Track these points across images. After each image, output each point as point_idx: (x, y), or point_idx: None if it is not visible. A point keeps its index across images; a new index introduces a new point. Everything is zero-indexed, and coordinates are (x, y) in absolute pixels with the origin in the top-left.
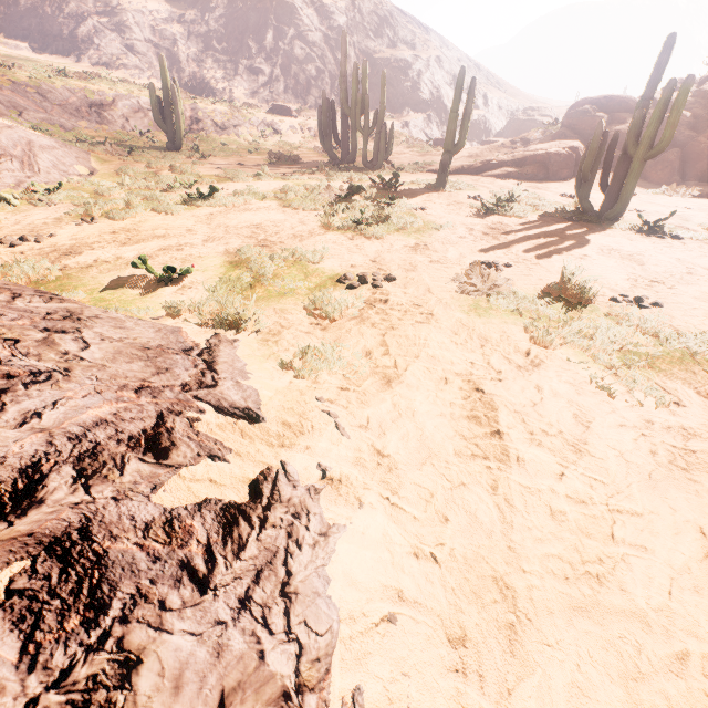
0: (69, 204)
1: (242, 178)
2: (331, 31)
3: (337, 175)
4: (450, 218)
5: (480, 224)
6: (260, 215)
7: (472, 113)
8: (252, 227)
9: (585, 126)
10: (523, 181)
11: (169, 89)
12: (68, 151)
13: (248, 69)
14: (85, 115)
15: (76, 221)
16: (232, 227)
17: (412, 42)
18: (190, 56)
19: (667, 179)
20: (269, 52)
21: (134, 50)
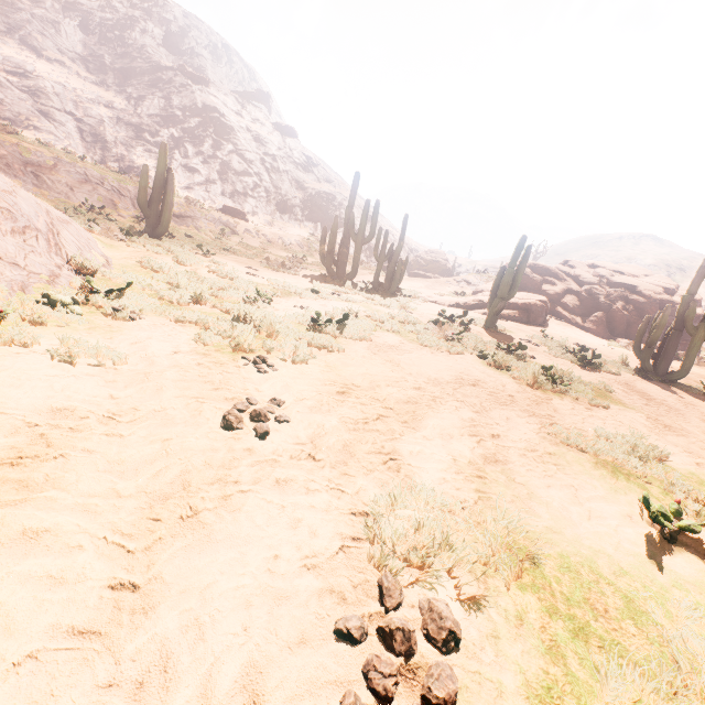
0: (157, 317)
1: (308, 294)
2: (267, 156)
3: (377, 299)
4: (576, 372)
5: (610, 382)
6: (426, 358)
7: (388, 246)
8: (466, 383)
9: (527, 282)
10: (518, 324)
11: (165, 175)
12: (78, 227)
13: (183, 166)
14: (19, 173)
15: (248, 363)
16: (448, 382)
17: (332, 182)
18: (119, 139)
19: (603, 333)
20: (207, 157)
21: (49, 116)
